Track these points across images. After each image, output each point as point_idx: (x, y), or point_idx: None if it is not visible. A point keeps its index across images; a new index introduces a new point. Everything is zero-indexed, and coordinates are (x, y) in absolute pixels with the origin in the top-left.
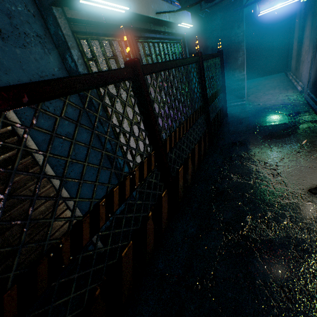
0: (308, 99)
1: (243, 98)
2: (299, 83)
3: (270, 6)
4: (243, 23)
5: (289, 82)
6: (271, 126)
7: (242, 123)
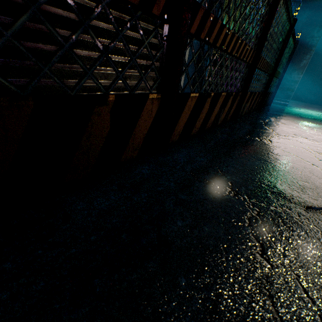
0: None
1: (288, 99)
2: None
3: None
4: None
5: None
6: (311, 118)
7: (285, 111)
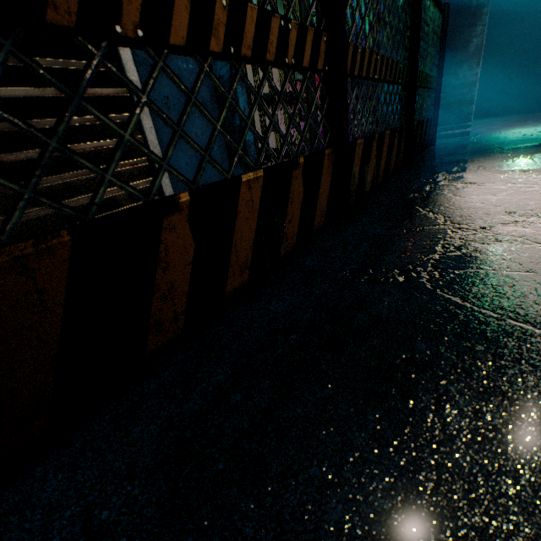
0: None
1: (468, 122)
2: None
3: None
4: None
5: None
6: (529, 145)
7: (467, 147)
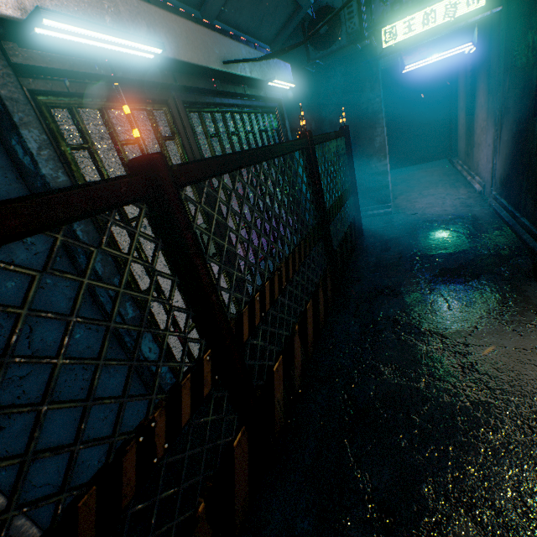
0: (497, 206)
1: (388, 202)
2: (476, 179)
3: (420, 57)
4: (380, 82)
5: (458, 175)
6: (442, 257)
7: (391, 249)
